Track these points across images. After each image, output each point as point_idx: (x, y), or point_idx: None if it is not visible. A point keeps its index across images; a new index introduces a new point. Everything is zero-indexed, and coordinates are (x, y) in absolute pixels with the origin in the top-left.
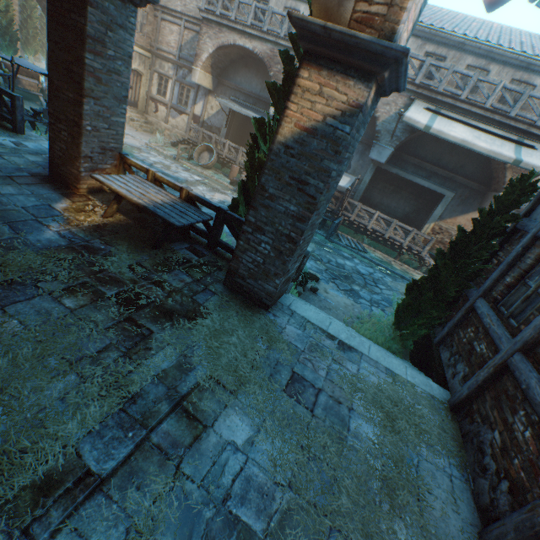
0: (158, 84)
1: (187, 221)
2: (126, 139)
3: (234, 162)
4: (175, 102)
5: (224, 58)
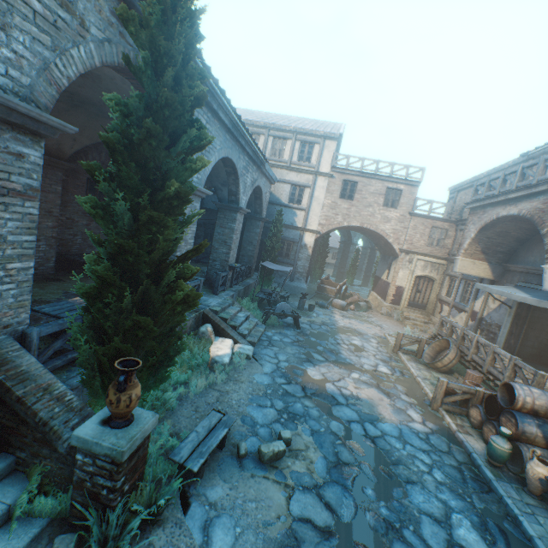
0: (447, 286)
1: (49, 310)
2: (365, 327)
3: (480, 367)
4: (457, 300)
5: (502, 239)
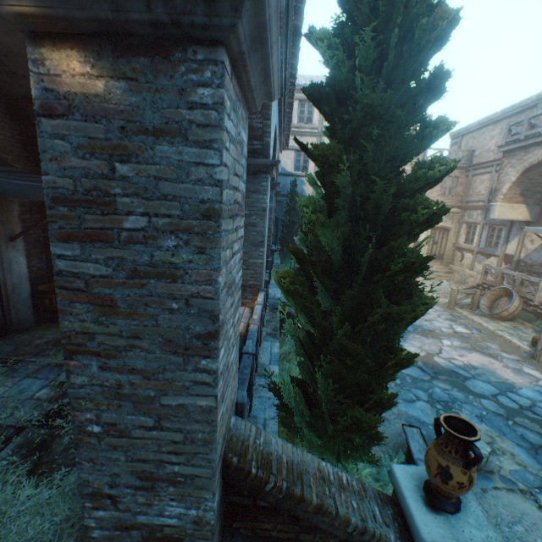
0: (465, 233)
1: None
2: None
3: None
4: (482, 246)
5: None
